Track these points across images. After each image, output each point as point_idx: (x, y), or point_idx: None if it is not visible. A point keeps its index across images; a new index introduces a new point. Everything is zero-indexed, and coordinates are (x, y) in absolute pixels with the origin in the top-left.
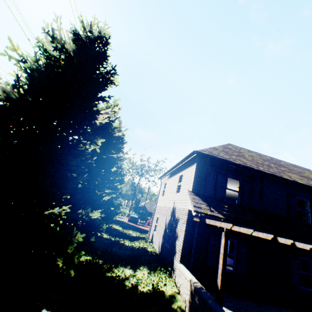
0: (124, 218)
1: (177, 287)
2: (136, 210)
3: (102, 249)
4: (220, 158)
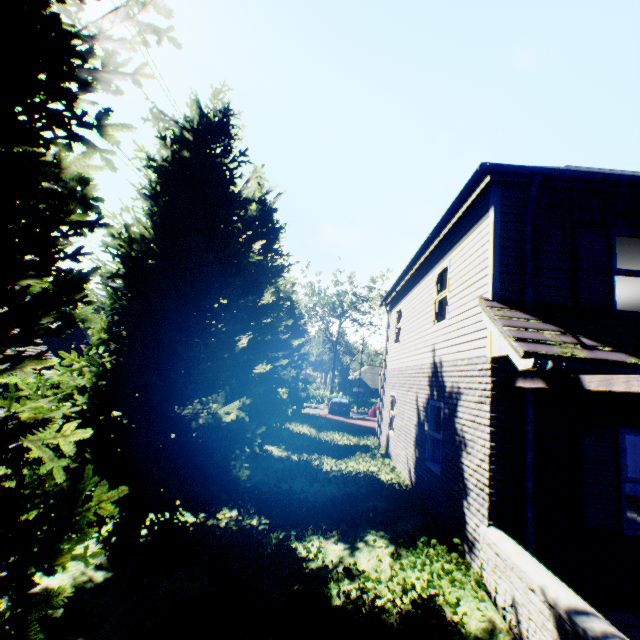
0: (322, 408)
1: (496, 608)
2: (344, 390)
3: (269, 488)
4: (580, 171)
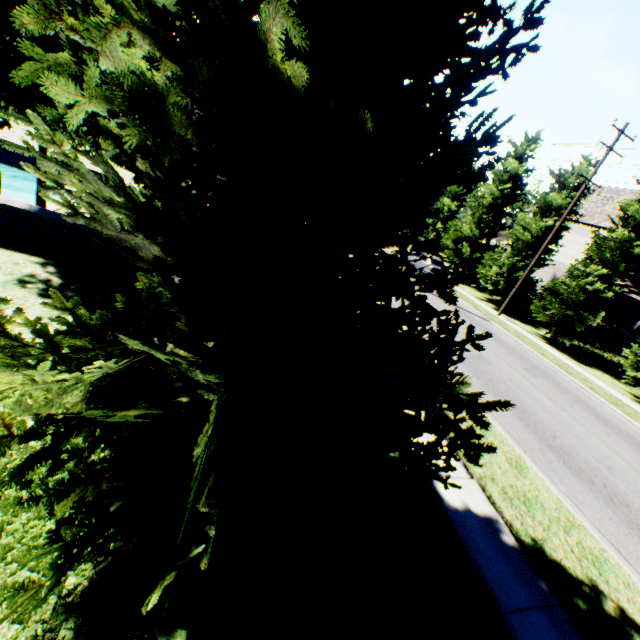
0: None
1: None
2: None
3: None
4: None
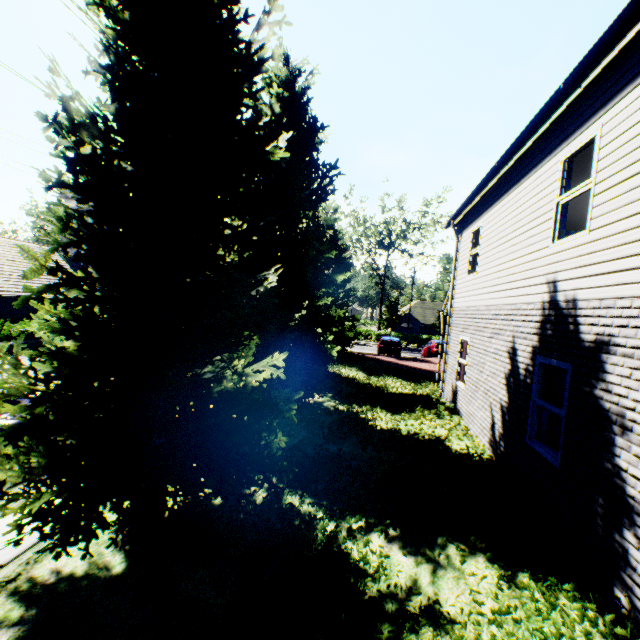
0: (370, 345)
1: None
2: (392, 326)
3: (314, 450)
4: None
